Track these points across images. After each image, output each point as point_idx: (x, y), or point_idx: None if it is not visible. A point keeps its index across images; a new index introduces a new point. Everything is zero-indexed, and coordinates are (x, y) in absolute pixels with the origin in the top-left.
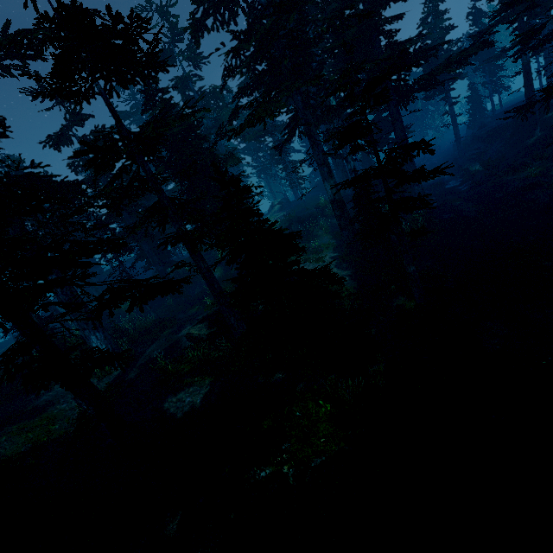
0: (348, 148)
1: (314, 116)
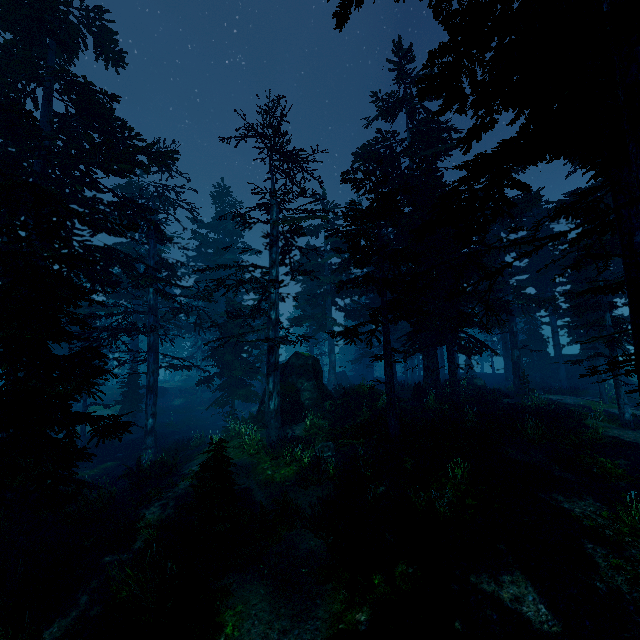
0: (202, 352)
1: (188, 324)
